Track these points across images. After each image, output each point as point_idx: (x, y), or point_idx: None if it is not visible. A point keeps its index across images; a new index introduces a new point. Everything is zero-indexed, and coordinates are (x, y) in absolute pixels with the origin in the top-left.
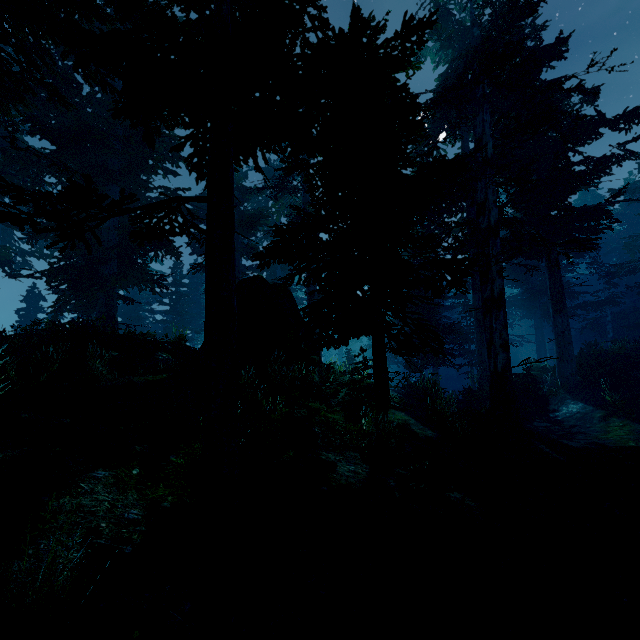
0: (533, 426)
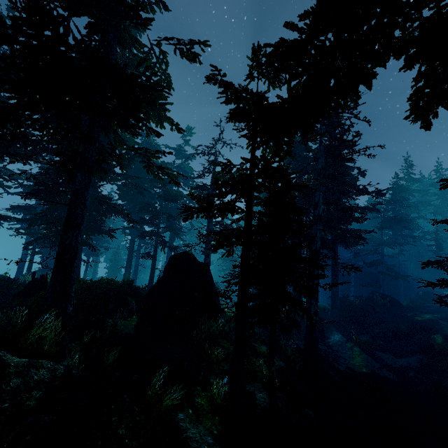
0: (319, 349)
